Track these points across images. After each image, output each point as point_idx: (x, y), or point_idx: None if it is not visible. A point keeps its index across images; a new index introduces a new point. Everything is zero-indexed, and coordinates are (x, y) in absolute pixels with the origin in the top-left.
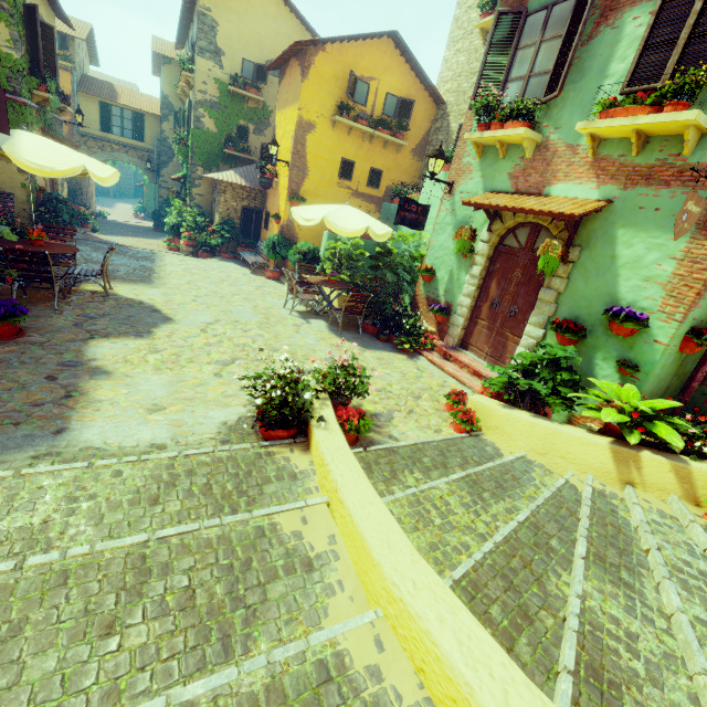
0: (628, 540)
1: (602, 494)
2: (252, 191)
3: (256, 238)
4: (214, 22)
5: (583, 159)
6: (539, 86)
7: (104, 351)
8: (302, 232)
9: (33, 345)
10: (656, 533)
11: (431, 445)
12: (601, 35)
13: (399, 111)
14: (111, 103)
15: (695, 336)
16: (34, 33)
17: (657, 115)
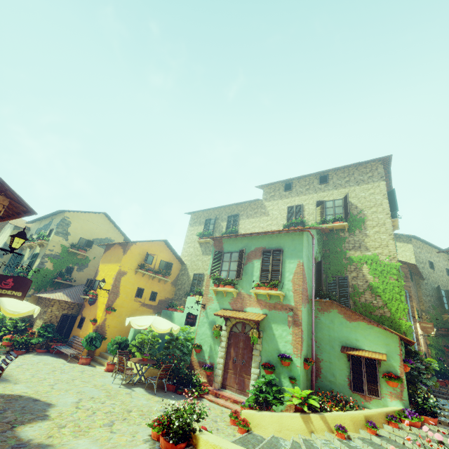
0: None
1: (306, 440)
2: (72, 304)
3: (66, 334)
4: (70, 222)
5: (254, 299)
6: (233, 274)
7: (31, 433)
8: (109, 329)
9: None
10: (326, 446)
11: (237, 441)
12: (248, 264)
13: (166, 266)
14: None
15: (306, 361)
16: None
17: (272, 291)
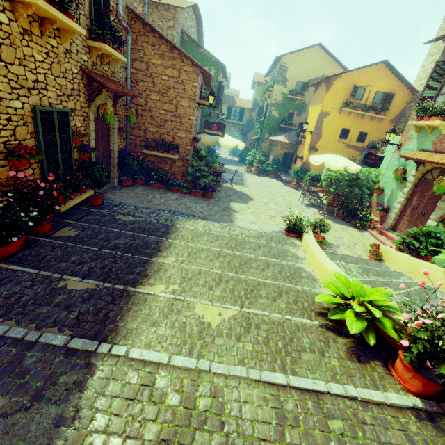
0: (430, 299)
1: (432, 288)
2: (290, 145)
3: (288, 167)
4: (286, 68)
5: None
6: None
7: (235, 206)
8: (313, 166)
9: (216, 201)
10: None
11: (353, 257)
12: None
13: (383, 100)
14: (232, 106)
15: None
16: (219, 91)
17: None
